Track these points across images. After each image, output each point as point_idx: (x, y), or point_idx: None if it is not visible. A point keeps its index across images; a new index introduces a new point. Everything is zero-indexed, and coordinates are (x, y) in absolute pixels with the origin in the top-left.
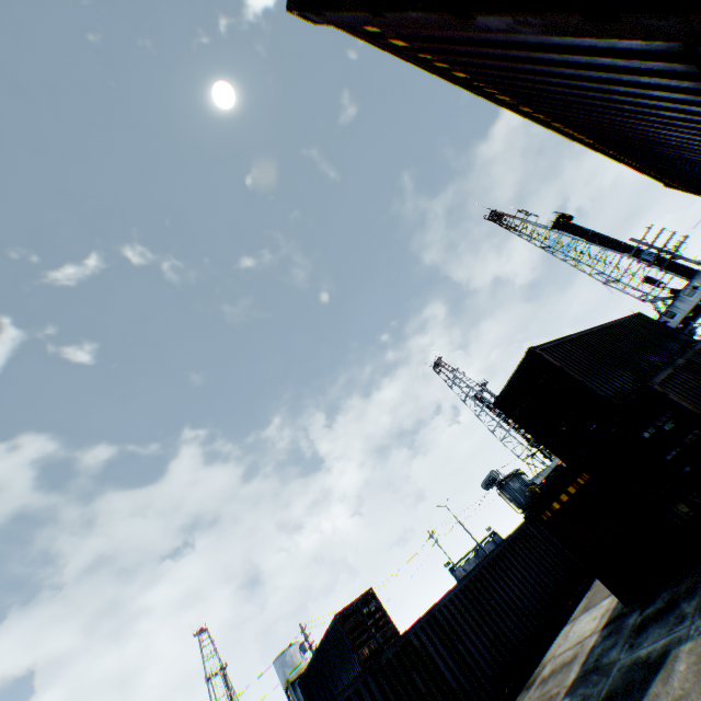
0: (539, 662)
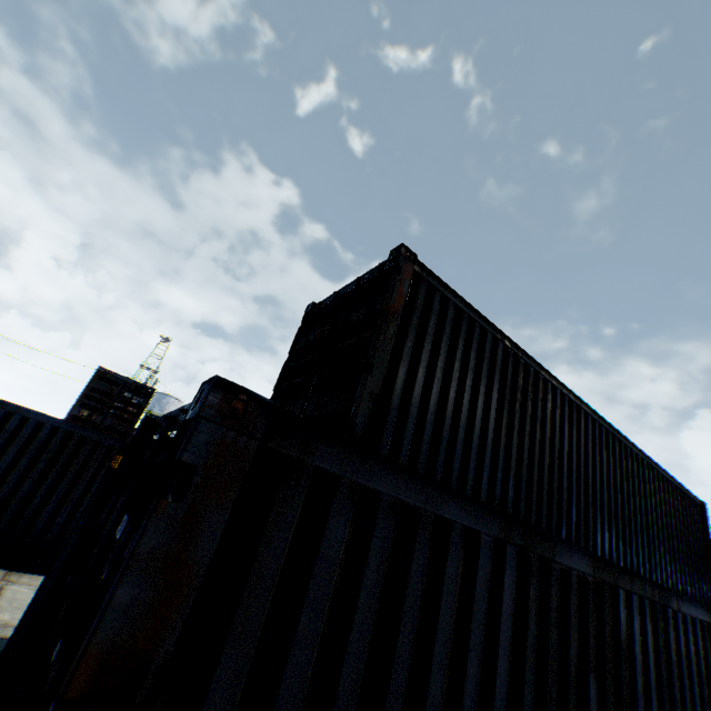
0: (24, 571)
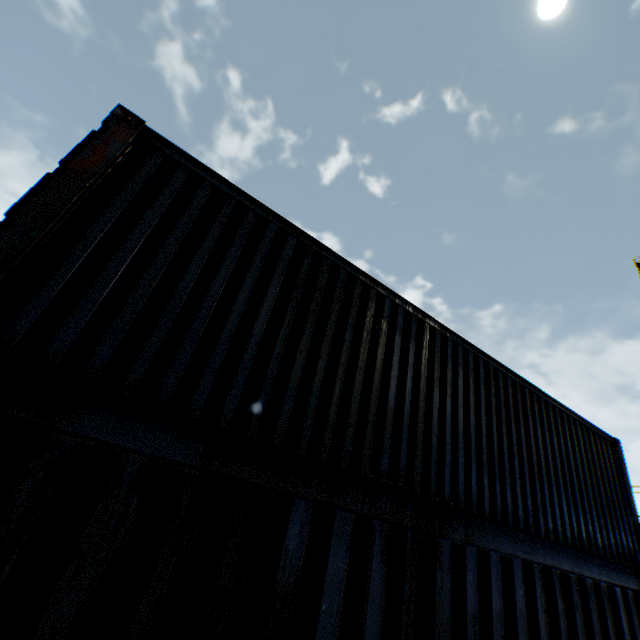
0: None
